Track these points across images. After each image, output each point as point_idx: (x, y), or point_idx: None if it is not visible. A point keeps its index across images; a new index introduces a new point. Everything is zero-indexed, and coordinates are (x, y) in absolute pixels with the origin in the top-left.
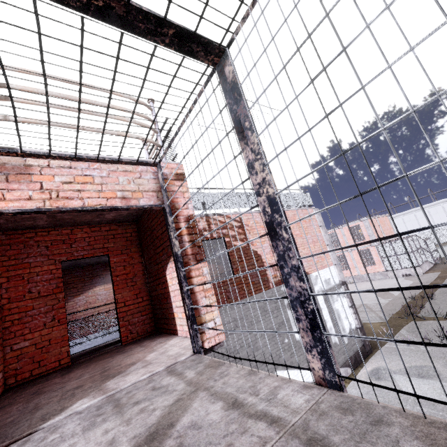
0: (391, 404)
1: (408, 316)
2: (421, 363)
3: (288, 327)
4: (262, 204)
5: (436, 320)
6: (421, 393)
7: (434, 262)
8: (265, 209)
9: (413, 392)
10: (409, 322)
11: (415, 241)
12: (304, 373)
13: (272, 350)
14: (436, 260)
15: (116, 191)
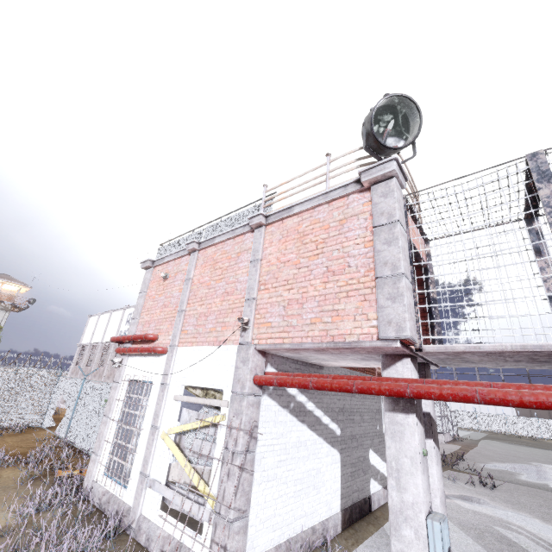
0: (455, 511)
1: (444, 466)
2: (470, 495)
3: (380, 417)
4: (547, 286)
5: (471, 474)
6: (478, 510)
7: (453, 437)
8: (548, 289)
9: (471, 508)
10: (447, 470)
11: (444, 407)
12: (383, 465)
13: (370, 429)
14: (456, 434)
15: (419, 246)
